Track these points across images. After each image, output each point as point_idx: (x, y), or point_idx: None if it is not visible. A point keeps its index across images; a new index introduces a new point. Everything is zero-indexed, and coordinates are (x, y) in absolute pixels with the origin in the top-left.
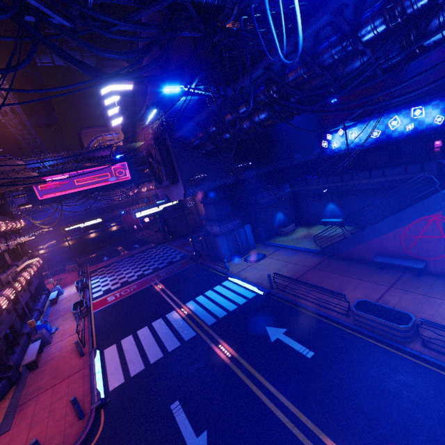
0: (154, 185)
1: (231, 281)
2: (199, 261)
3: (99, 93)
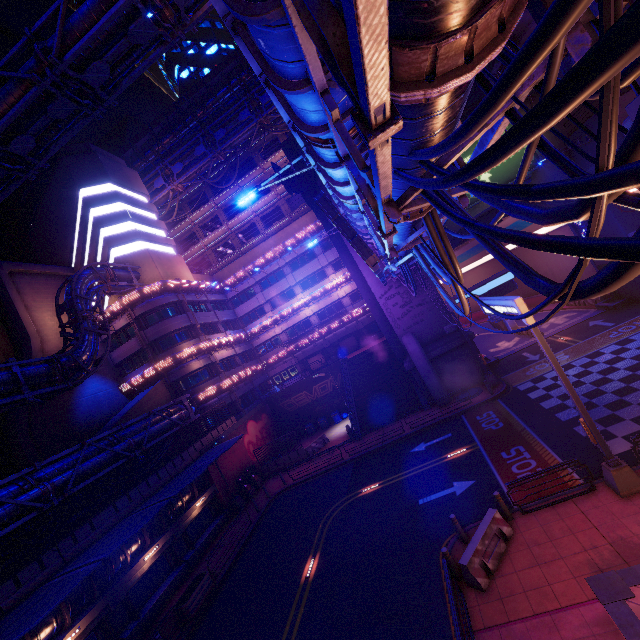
0: (236, 373)
1: None
2: None
3: (73, 194)
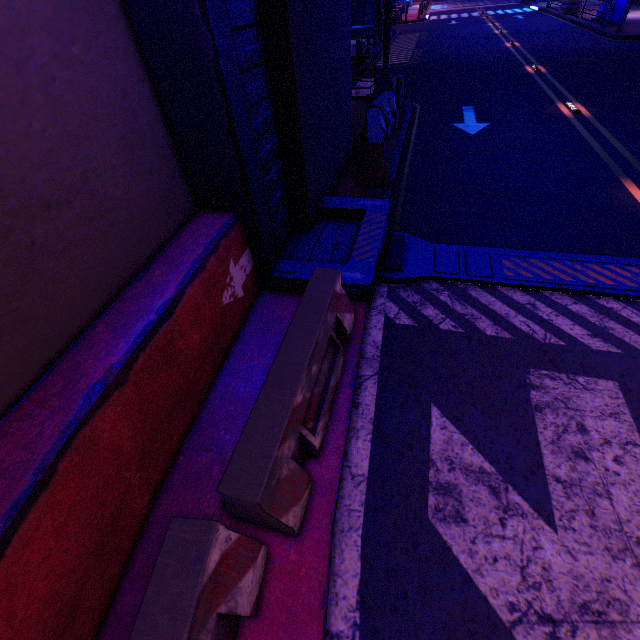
0: None
1: (529, 8)
2: (525, 1)
3: None
